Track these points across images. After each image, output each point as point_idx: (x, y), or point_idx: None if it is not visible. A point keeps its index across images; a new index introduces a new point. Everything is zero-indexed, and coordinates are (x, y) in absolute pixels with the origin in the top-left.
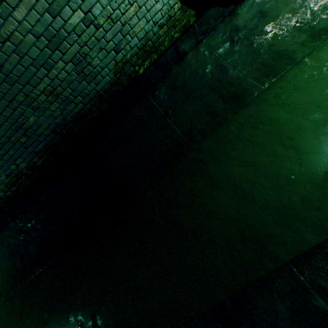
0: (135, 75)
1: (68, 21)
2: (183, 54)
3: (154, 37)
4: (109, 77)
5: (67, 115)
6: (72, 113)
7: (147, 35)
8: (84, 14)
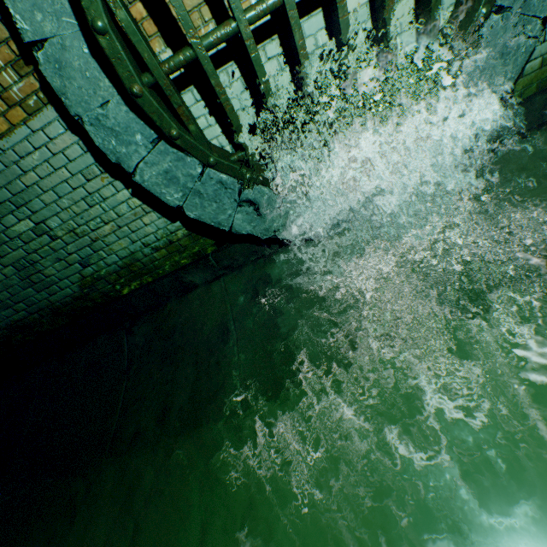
0: (116, 293)
1: (12, 228)
2: (192, 285)
3: (146, 258)
4: (73, 289)
5: (1, 320)
6: (9, 318)
7: (134, 254)
8: (35, 223)
